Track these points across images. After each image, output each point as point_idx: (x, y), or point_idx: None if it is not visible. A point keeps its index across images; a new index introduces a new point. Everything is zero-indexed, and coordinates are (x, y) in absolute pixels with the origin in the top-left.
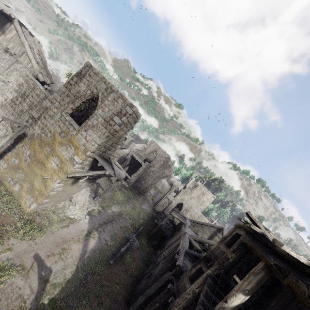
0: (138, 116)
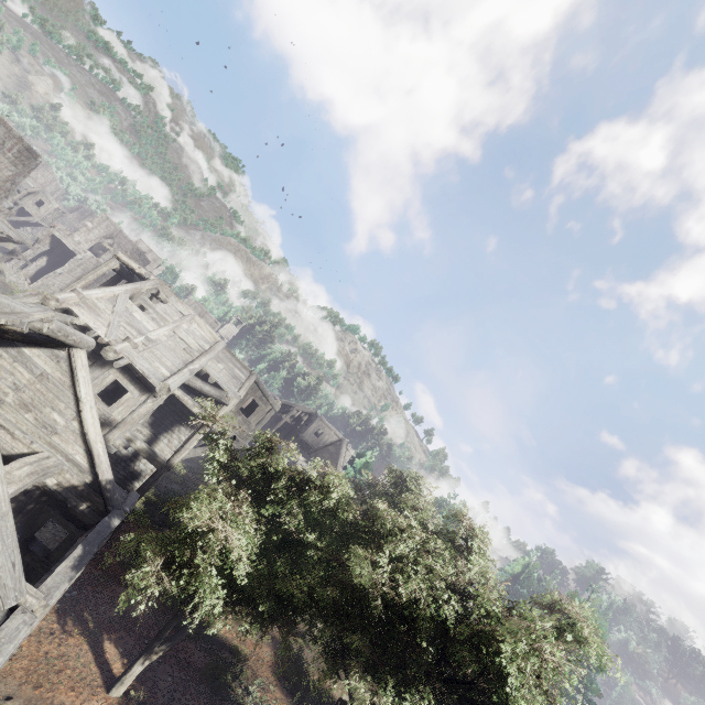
0: (36, 156)
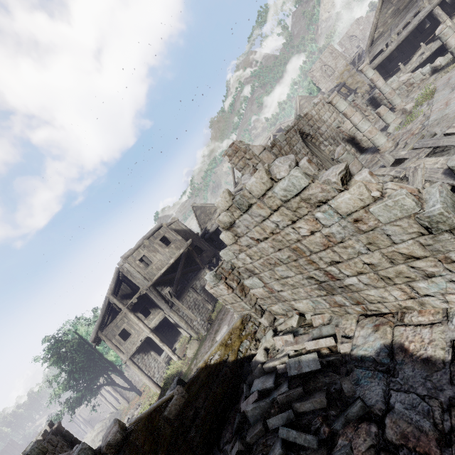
0: (331, 45)
